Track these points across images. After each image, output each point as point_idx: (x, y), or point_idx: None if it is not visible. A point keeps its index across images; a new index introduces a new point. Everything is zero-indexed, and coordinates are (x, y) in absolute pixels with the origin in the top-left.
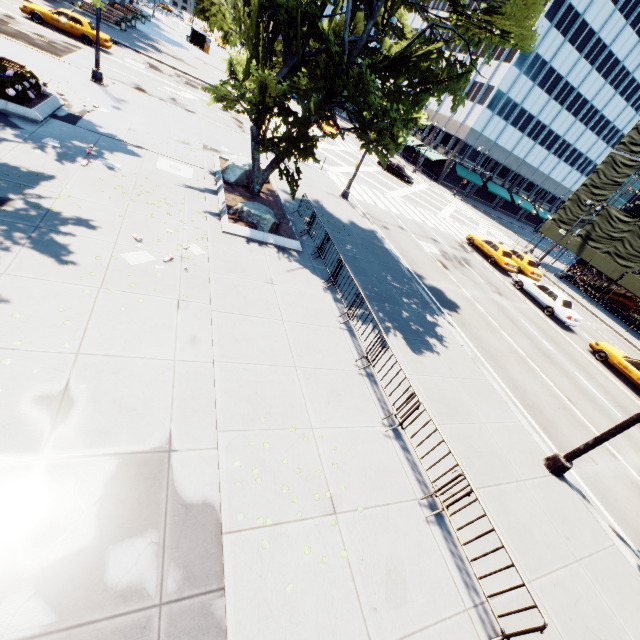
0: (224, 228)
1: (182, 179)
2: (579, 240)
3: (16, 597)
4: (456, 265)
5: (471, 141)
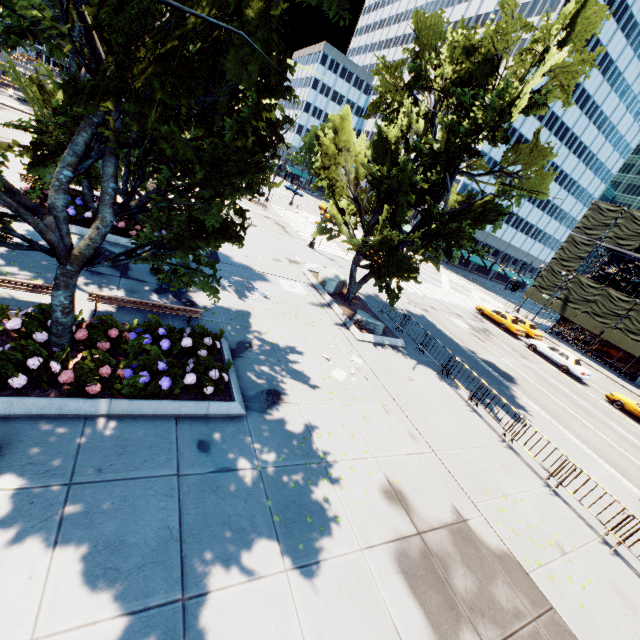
0: (358, 337)
1: (302, 296)
2: (560, 302)
3: (477, 619)
4: (485, 336)
5: None
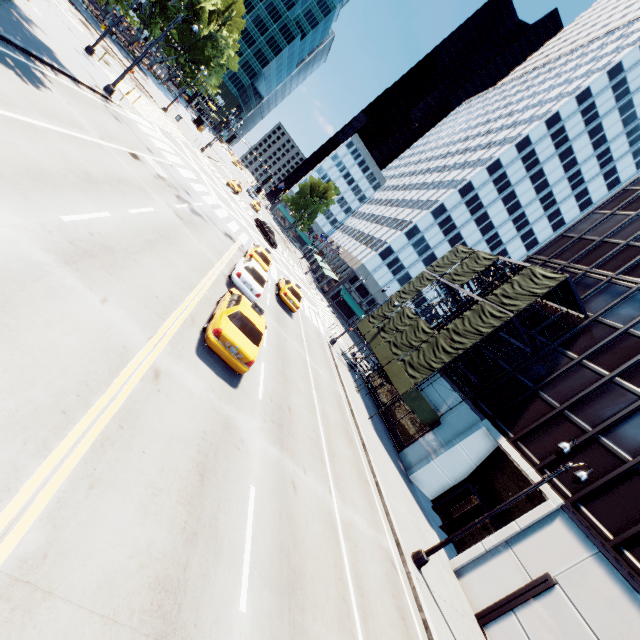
0: None
1: None
2: (376, 330)
3: None
4: (165, 185)
5: (361, 275)
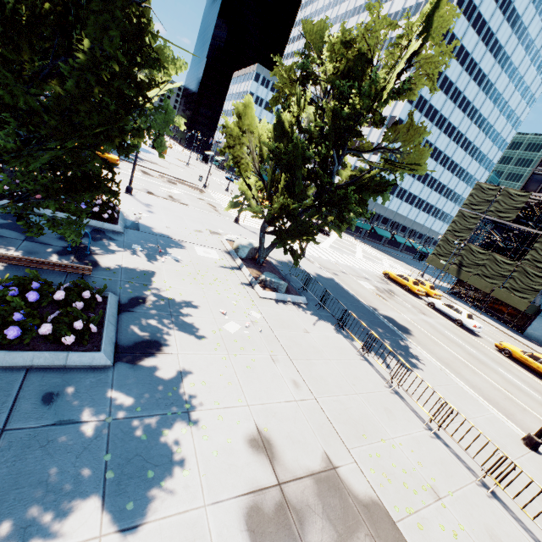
0: (261, 295)
1: (215, 260)
2: (455, 267)
3: None
4: (388, 296)
5: None
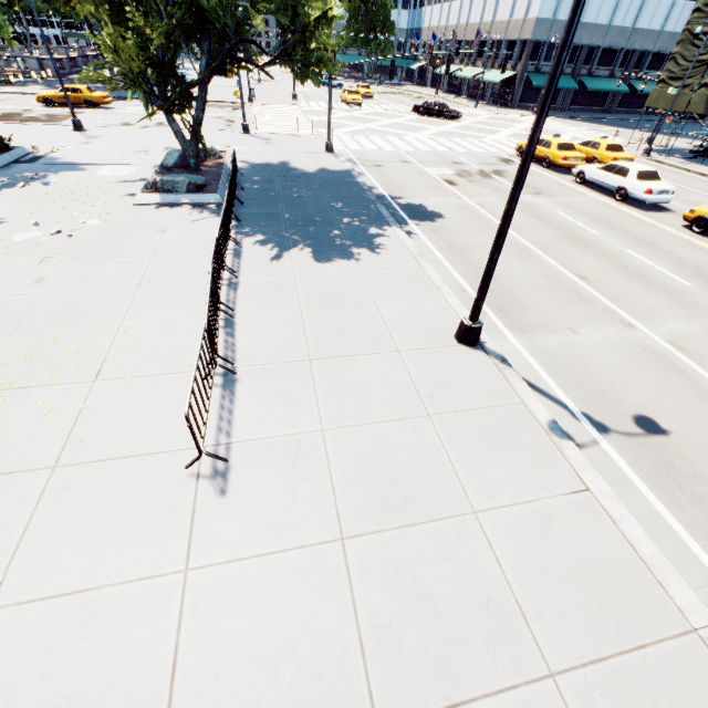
0: (134, 201)
1: (119, 177)
2: (704, 92)
3: None
4: (475, 179)
5: (542, 36)
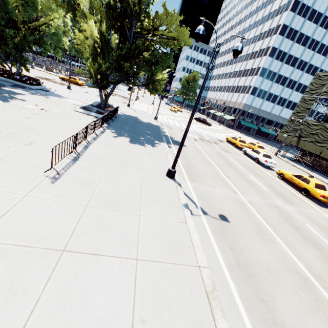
0: (75, 109)
1: (74, 103)
2: (296, 138)
3: None
4: (205, 142)
5: (246, 109)
